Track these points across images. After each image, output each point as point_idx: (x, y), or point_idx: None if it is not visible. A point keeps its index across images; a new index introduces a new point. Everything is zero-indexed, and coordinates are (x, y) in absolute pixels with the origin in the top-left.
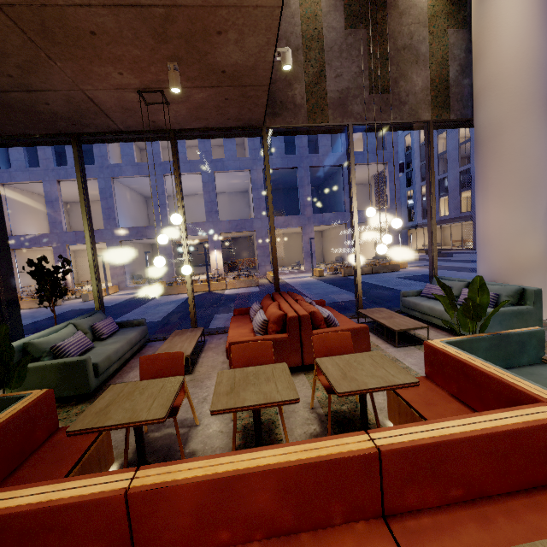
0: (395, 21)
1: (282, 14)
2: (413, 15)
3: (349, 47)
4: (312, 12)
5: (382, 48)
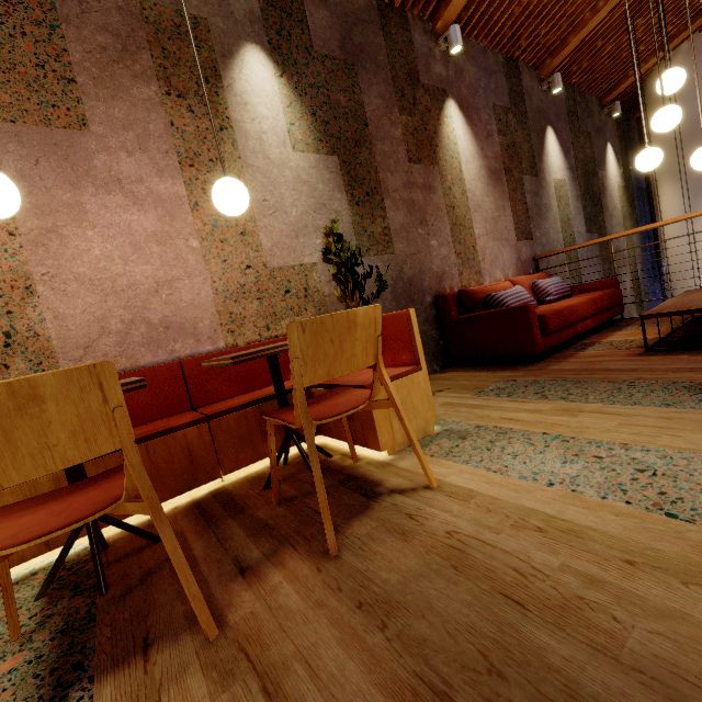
0: (609, 223)
1: (548, 219)
2: (616, 217)
3: (591, 253)
4: (566, 215)
5: (607, 252)
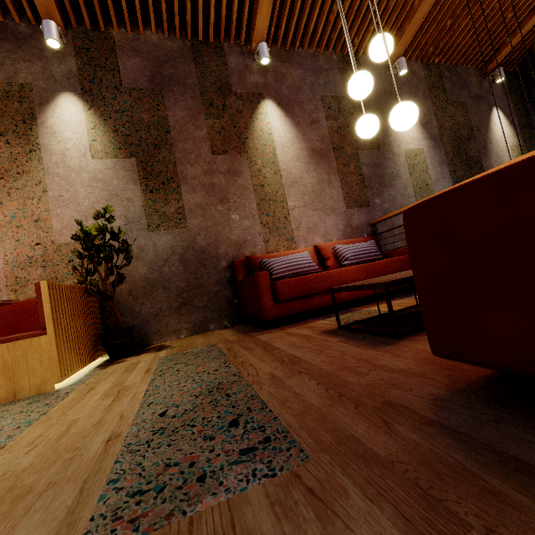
0: None
1: (394, 186)
2: None
3: None
4: (422, 181)
5: None
